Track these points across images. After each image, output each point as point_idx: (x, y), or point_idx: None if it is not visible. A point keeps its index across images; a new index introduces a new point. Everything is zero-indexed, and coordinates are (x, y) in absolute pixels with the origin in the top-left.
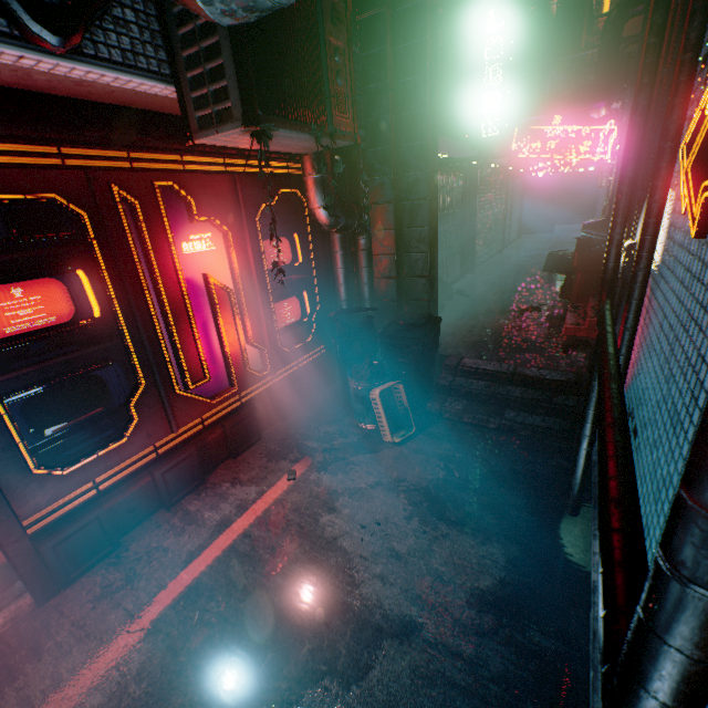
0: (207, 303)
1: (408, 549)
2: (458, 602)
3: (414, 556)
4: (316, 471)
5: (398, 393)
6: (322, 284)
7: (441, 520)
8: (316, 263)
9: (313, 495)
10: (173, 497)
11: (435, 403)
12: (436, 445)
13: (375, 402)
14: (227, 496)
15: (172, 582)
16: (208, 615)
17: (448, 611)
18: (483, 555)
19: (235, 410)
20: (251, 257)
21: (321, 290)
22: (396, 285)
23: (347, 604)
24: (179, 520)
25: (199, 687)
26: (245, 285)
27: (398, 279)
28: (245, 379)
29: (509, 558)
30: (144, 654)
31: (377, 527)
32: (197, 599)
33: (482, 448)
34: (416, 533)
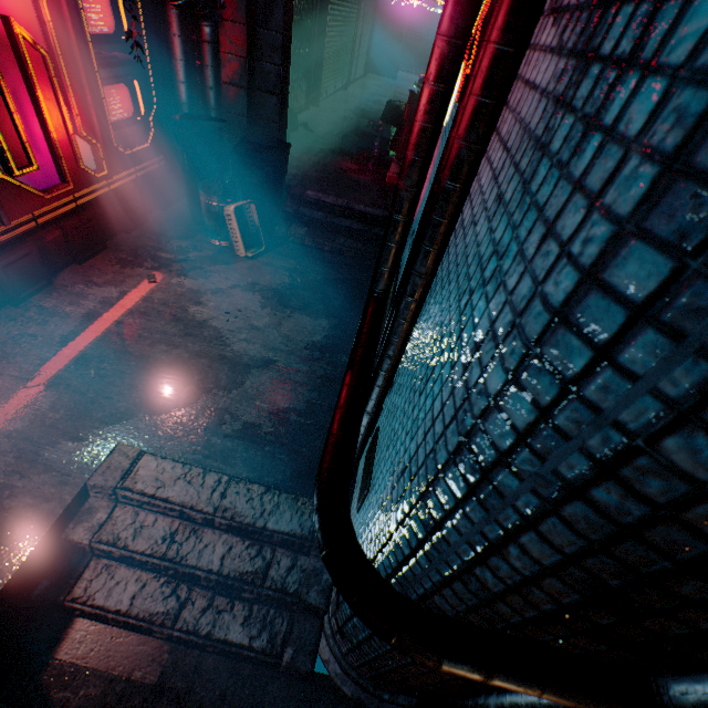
0: (13, 64)
1: (265, 325)
2: (300, 348)
3: (269, 328)
4: (177, 277)
5: (249, 215)
6: (158, 76)
7: (288, 308)
8: (149, 44)
9: (179, 294)
10: (20, 294)
11: (282, 228)
12: (283, 261)
13: (230, 218)
14: (85, 295)
15: (54, 356)
16: (104, 372)
17: (293, 353)
18: (316, 326)
19: (71, 213)
20: (66, 9)
21: (157, 83)
22: (247, 99)
23: (223, 356)
24: (37, 314)
25: (115, 407)
26: (62, 51)
27: (249, 91)
28: (79, 178)
29: (332, 326)
30: (51, 398)
31: (240, 313)
32: (88, 364)
33: (319, 264)
34: (270, 316)
